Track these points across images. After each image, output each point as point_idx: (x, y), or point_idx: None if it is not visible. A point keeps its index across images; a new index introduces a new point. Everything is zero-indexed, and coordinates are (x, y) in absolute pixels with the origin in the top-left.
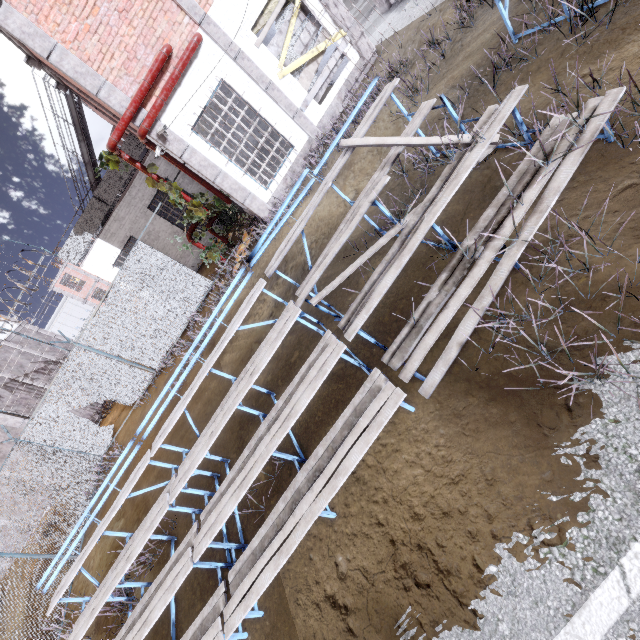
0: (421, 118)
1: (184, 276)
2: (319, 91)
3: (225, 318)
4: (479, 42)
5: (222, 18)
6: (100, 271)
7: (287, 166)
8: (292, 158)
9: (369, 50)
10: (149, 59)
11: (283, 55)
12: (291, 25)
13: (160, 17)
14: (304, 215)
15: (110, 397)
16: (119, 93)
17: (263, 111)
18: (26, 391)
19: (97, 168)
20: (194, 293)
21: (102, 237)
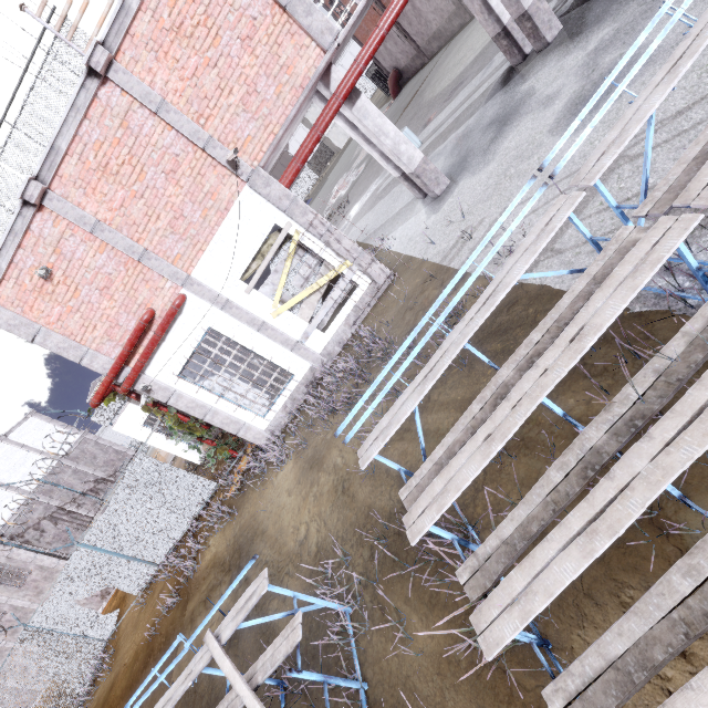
0: (284, 652)
1: (187, 480)
2: (324, 316)
3: (205, 567)
4: (438, 422)
5: (207, 275)
6: (130, 431)
7: (287, 394)
8: (292, 386)
9: (375, 287)
10: (132, 323)
11: (277, 295)
12: (286, 267)
13: (142, 286)
14: (170, 695)
15: (115, 586)
16: (102, 358)
17: (257, 348)
18: (69, 521)
19: (90, 407)
20: (198, 494)
21: (132, 400)
